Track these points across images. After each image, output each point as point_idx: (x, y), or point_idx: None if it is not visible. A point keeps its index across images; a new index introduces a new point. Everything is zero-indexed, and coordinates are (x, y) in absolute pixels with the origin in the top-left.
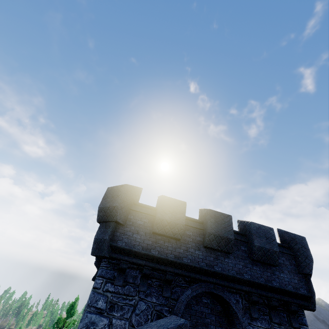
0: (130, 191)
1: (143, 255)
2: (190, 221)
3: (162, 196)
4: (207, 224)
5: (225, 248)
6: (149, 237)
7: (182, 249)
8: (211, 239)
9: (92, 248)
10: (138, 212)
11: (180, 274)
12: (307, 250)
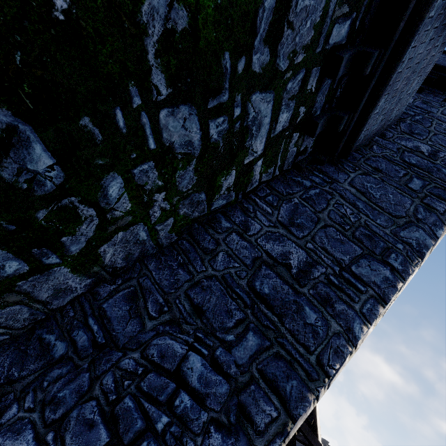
0: None
1: None
2: None
3: None
4: None
5: None
6: None
7: None
8: None
9: None
10: None
11: None
12: None
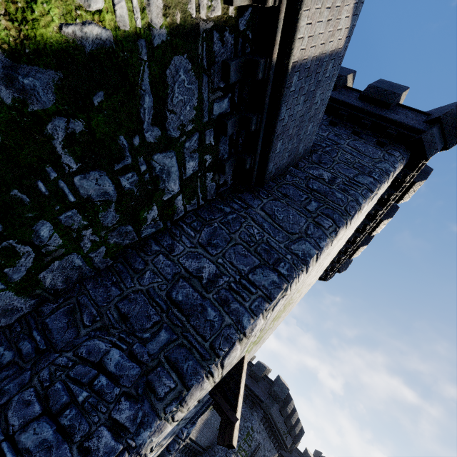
0: None
1: None
2: None
3: None
4: None
5: None
6: None
7: None
8: None
9: None
10: None
11: None
12: (305, 456)
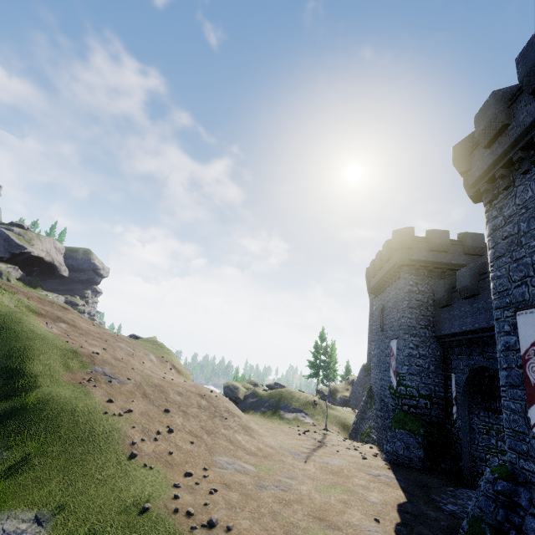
0: (410, 230)
1: (427, 262)
2: (453, 241)
3: (432, 230)
4: (465, 241)
5: (479, 253)
6: (428, 253)
7: (449, 257)
8: (468, 249)
9: (397, 262)
10: (417, 241)
11: (450, 269)
12: None
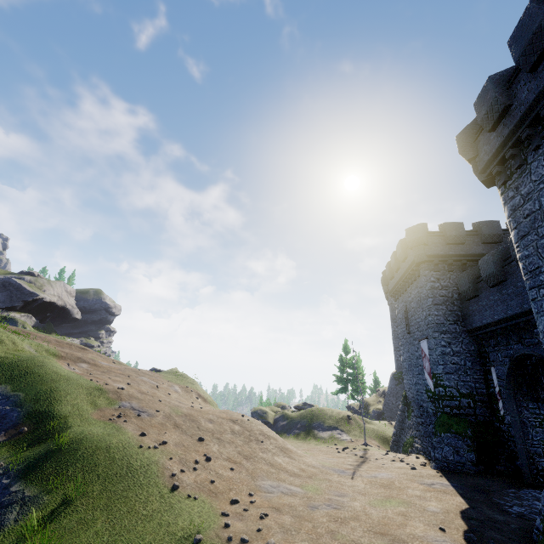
0: (423, 226)
1: (445, 256)
2: (468, 232)
3: (445, 223)
4: (481, 230)
5: (497, 240)
6: (445, 247)
7: (467, 248)
8: (486, 238)
9: (414, 260)
10: (432, 236)
11: (470, 260)
12: None
